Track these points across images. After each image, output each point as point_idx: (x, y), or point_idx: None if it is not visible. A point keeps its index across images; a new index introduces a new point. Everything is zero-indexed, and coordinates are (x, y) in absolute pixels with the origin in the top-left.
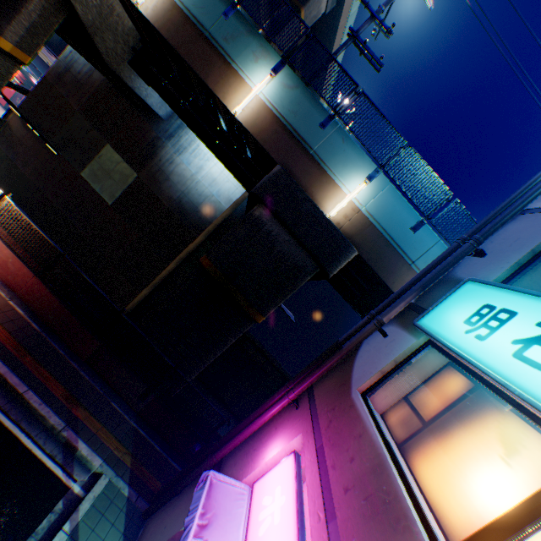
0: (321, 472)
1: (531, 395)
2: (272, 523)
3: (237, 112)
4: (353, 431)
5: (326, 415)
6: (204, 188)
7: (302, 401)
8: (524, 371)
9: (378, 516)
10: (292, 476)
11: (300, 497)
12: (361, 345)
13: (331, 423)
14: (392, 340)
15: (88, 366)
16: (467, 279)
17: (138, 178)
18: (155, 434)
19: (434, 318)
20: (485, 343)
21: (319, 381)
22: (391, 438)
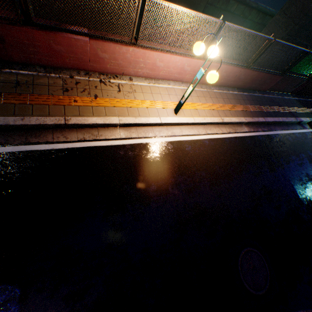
0: None
1: None
2: None
3: None
4: None
5: None
6: None
7: None
8: None
9: None
10: None
11: None
12: None
13: None
14: None
15: (267, 92)
16: None
17: None
18: (298, 96)
19: None
20: None
21: None
22: None
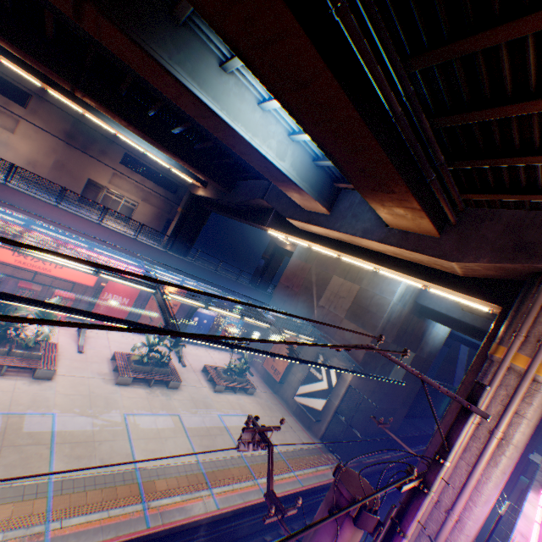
0: None
1: None
2: None
3: None
4: None
5: None
6: (439, 335)
7: None
8: None
9: None
10: None
11: None
12: None
13: None
14: None
15: None
16: None
17: (414, 355)
18: None
19: None
20: None
21: None
22: None
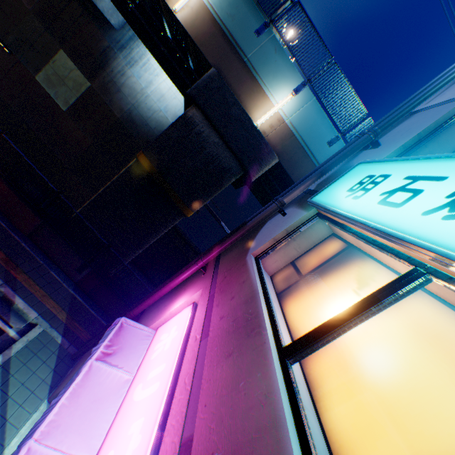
0: (207, 310)
1: (383, 225)
2: (163, 350)
3: (177, 9)
4: (240, 280)
5: (224, 274)
6: (153, 103)
7: (209, 269)
8: (383, 211)
9: (239, 329)
10: (187, 318)
11: (189, 331)
12: (264, 225)
13: (226, 278)
14: (289, 217)
15: (30, 240)
16: (359, 162)
17: (91, 87)
18: (91, 301)
19: (324, 194)
20: (359, 200)
21: (226, 254)
22: (273, 290)
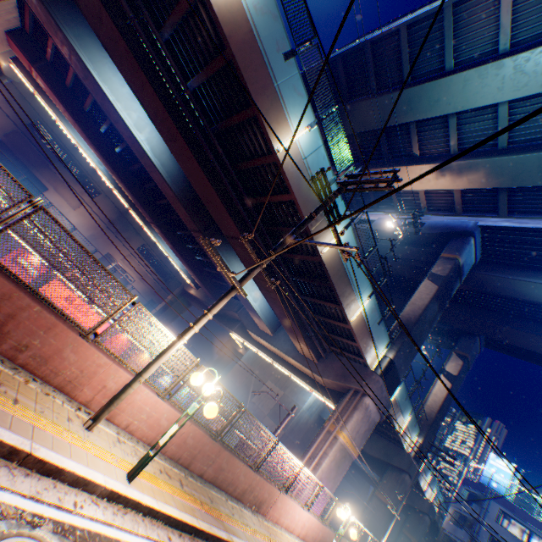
0: None
1: None
2: None
3: (423, 488)
4: None
5: None
6: None
7: None
8: None
9: None
10: None
11: None
12: None
13: None
14: None
15: None
16: None
17: None
18: None
19: None
20: None
21: None
22: None
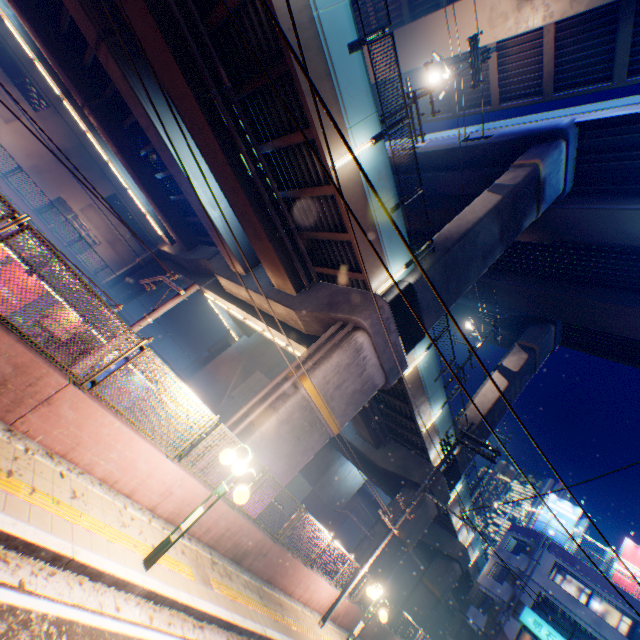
0: None
1: None
2: None
3: (456, 526)
4: None
5: None
6: (349, 482)
7: None
8: None
9: None
10: None
11: None
12: (500, 620)
13: None
14: (512, 621)
15: None
16: (525, 604)
17: (312, 490)
18: None
19: (523, 618)
20: (540, 632)
21: (493, 635)
22: None
